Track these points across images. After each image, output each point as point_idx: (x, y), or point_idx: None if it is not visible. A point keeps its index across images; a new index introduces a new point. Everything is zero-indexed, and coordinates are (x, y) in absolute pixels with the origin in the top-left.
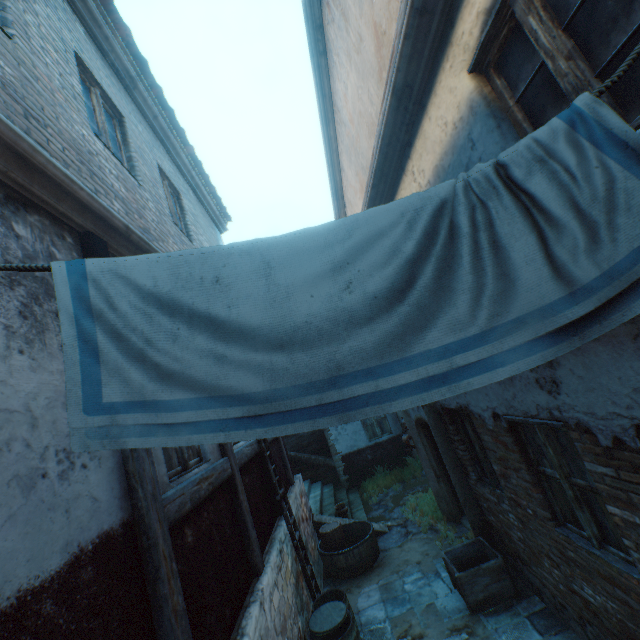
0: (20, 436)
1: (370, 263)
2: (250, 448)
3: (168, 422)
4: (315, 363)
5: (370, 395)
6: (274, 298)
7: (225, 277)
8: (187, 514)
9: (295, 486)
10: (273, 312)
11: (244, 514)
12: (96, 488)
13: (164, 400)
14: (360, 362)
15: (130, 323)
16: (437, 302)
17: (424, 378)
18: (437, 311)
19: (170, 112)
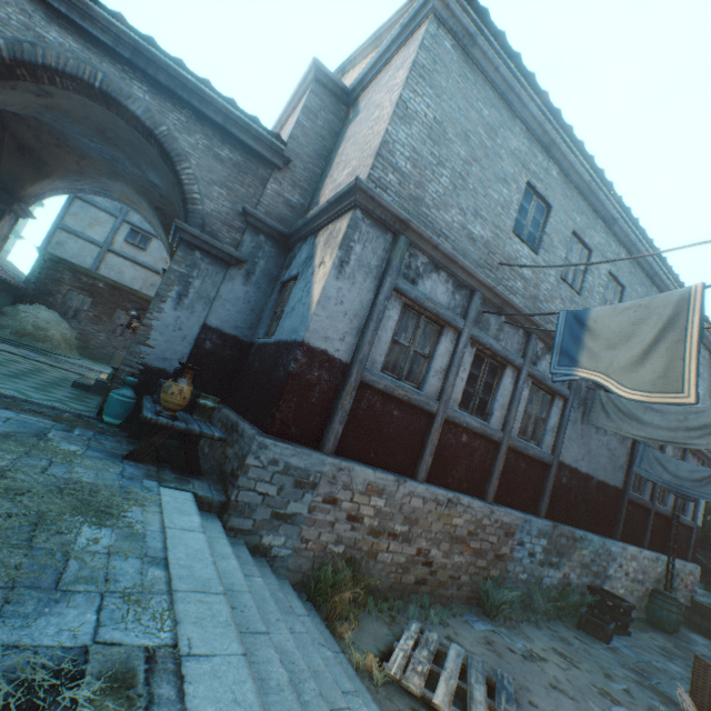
0: (615, 460)
1: (695, 474)
2: (664, 511)
3: (648, 475)
4: (677, 481)
5: (684, 491)
6: (675, 469)
7: (669, 461)
8: (630, 502)
9: (687, 563)
10: (674, 471)
11: (647, 525)
12: (619, 477)
13: (649, 472)
14: (685, 485)
15: (649, 458)
16: (703, 485)
17: (694, 494)
18: (703, 486)
19: (709, 322)
